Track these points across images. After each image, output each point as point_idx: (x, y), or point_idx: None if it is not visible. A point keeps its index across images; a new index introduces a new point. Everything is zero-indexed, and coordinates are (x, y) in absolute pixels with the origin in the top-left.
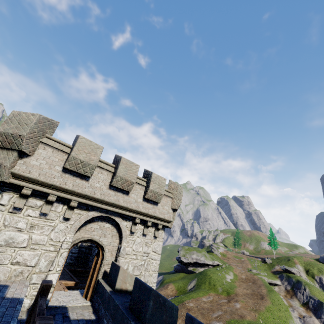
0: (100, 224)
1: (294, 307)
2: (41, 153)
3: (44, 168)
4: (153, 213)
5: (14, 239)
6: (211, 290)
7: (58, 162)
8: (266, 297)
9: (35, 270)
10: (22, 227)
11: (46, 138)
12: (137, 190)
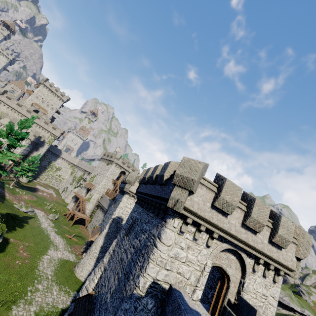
0: (227, 254)
1: None
2: (199, 191)
3: (200, 204)
4: (276, 257)
5: (179, 254)
6: None
7: (209, 199)
8: None
9: (188, 282)
10: (183, 246)
11: (202, 179)
12: (264, 231)
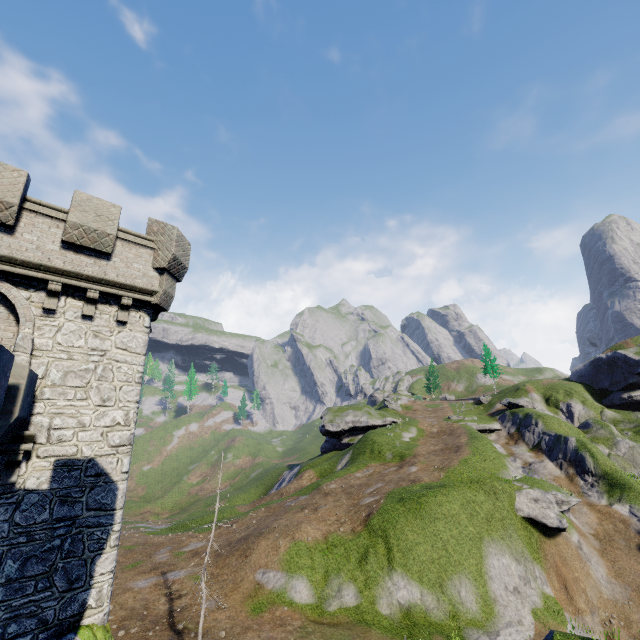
0: None
1: (517, 454)
2: None
3: None
4: (97, 274)
5: None
6: (373, 460)
7: None
8: (464, 448)
9: None
10: None
11: None
12: (42, 228)
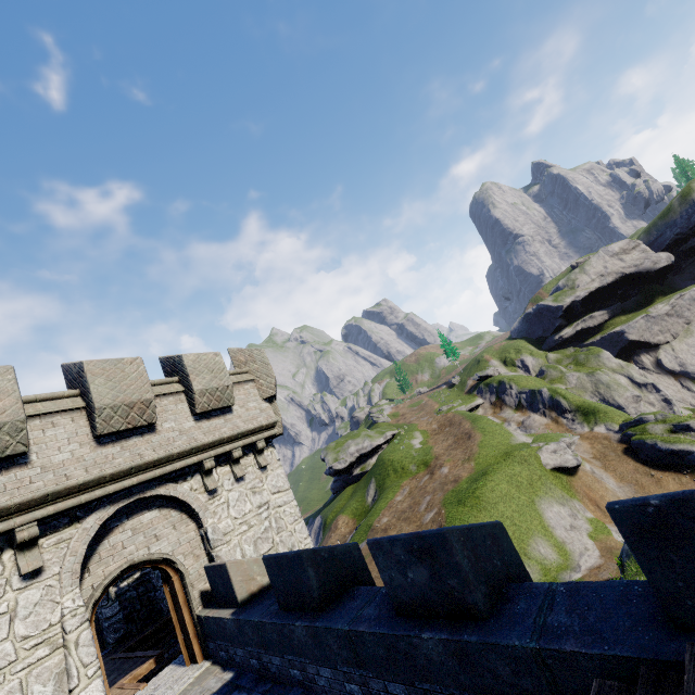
0: (131, 523)
1: (508, 419)
2: None
3: None
4: (232, 431)
5: None
6: (402, 478)
7: None
8: (474, 432)
9: None
10: None
11: None
12: (171, 409)
